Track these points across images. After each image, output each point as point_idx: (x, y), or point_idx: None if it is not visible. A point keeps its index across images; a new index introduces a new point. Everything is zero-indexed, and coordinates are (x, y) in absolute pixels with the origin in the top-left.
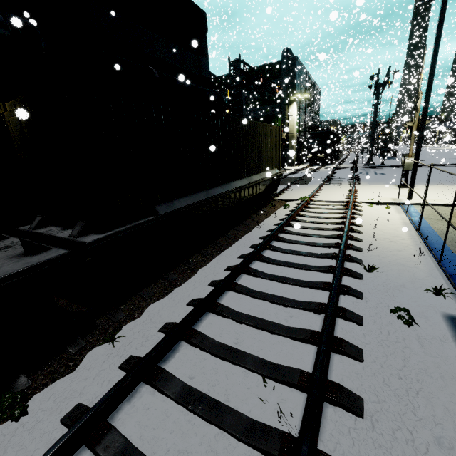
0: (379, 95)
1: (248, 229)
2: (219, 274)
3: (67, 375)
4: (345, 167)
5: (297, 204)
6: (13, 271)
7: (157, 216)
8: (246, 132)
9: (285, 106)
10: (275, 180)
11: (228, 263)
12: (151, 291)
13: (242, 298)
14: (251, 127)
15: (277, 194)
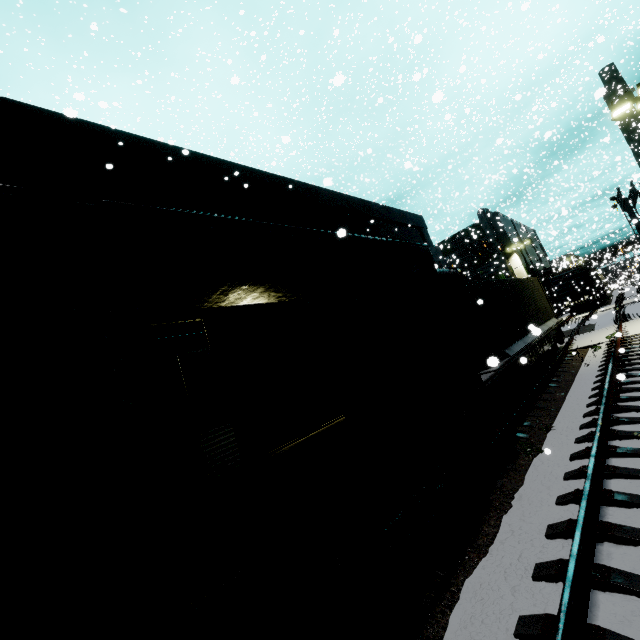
0: (632, 210)
1: (571, 373)
2: (589, 393)
3: (540, 444)
4: (632, 302)
5: (607, 343)
6: (486, 378)
7: (509, 357)
8: (519, 288)
9: (503, 261)
10: (558, 330)
11: (587, 388)
12: (537, 413)
13: (635, 393)
14: (520, 283)
15: (567, 346)
